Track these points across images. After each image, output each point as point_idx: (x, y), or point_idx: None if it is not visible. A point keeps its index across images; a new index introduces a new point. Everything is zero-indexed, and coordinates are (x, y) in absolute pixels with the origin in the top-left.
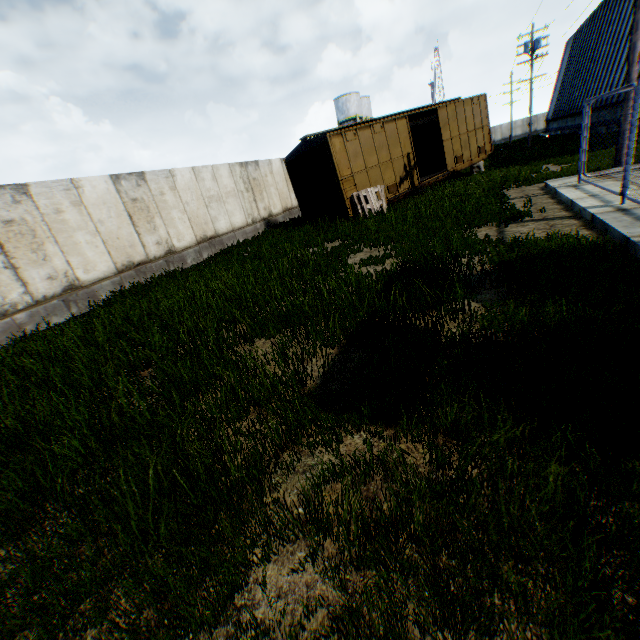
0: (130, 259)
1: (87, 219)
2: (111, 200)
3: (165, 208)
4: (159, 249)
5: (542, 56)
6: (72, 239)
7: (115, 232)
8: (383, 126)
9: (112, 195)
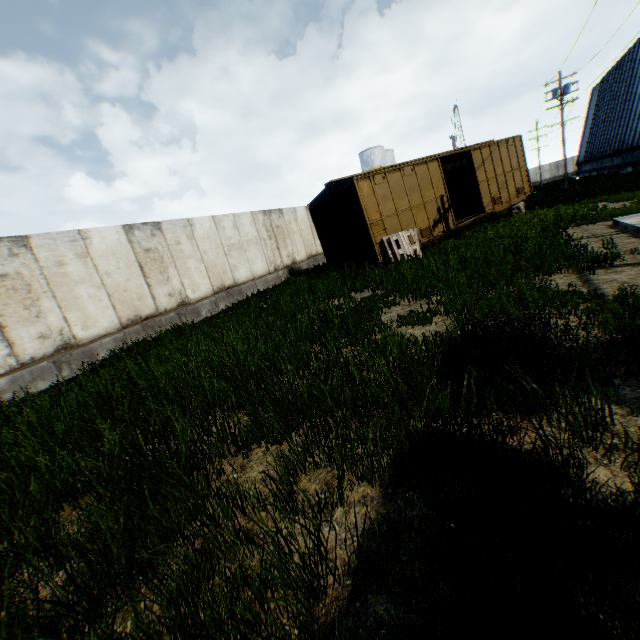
0: (137, 313)
1: (92, 271)
2: (121, 251)
3: (180, 258)
4: (171, 301)
5: (572, 100)
6: (73, 293)
7: (123, 284)
8: (414, 168)
9: (123, 245)
